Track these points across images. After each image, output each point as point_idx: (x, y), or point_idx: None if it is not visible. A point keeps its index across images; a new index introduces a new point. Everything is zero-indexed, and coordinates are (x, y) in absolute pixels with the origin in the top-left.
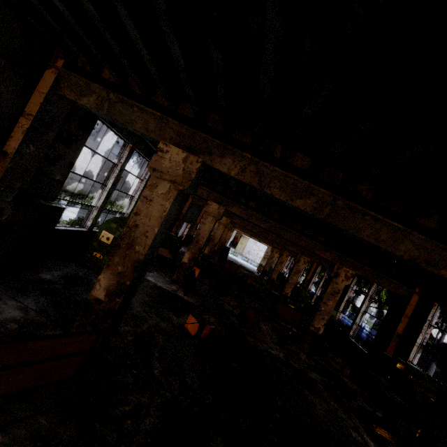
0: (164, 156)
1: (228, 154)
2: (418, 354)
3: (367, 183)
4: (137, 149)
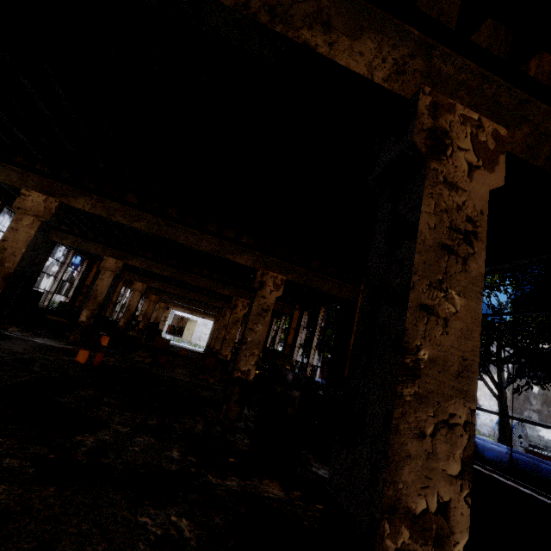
0: (27, 198)
1: (81, 196)
2: (299, 353)
3: (173, 209)
4: (9, 206)
